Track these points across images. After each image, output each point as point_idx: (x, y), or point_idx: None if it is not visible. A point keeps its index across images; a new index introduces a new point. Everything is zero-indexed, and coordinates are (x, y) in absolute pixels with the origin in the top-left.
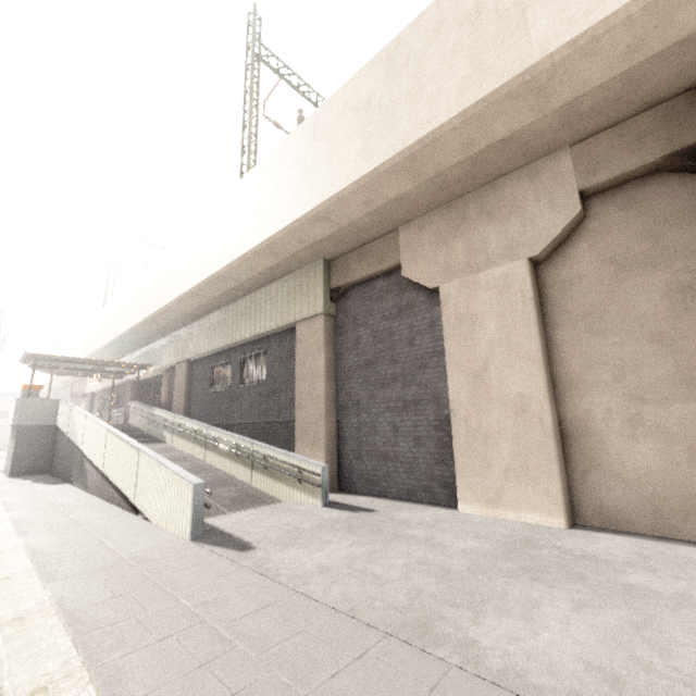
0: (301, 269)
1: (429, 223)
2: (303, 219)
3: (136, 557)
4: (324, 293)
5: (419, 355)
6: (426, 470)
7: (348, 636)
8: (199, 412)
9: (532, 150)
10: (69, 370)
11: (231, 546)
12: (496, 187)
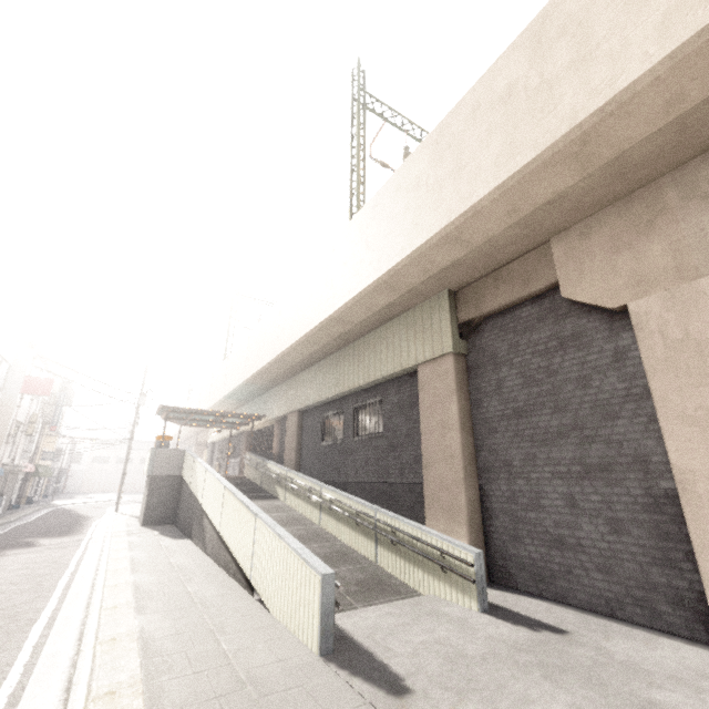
0: (421, 304)
1: (597, 226)
2: (429, 243)
3: (255, 679)
4: (452, 328)
5: (600, 399)
6: (638, 572)
7: None
8: (310, 466)
9: None
10: (194, 421)
11: (375, 679)
12: None
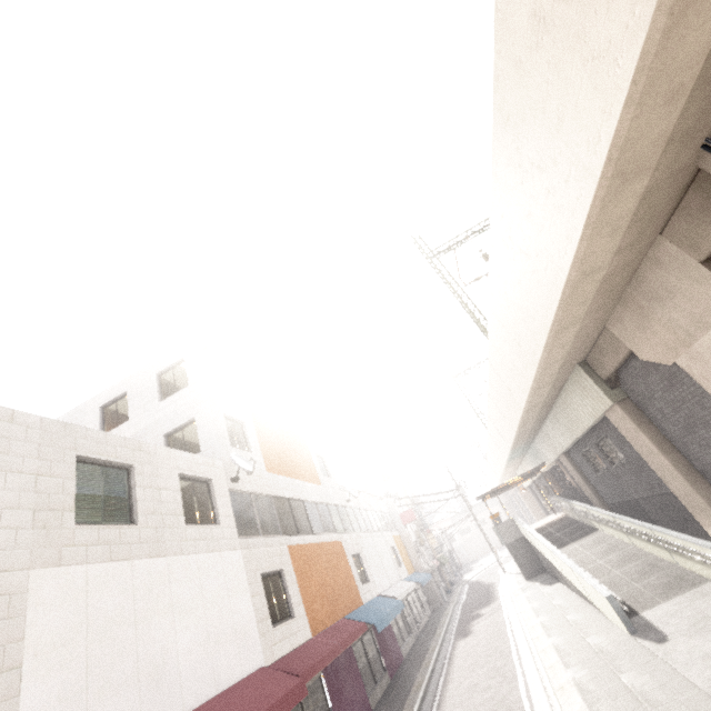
0: (571, 375)
1: (620, 317)
2: (537, 374)
3: (601, 651)
4: (600, 388)
5: None
6: None
7: (698, 703)
8: (604, 492)
9: (632, 259)
10: (501, 491)
11: (653, 639)
12: (639, 279)
